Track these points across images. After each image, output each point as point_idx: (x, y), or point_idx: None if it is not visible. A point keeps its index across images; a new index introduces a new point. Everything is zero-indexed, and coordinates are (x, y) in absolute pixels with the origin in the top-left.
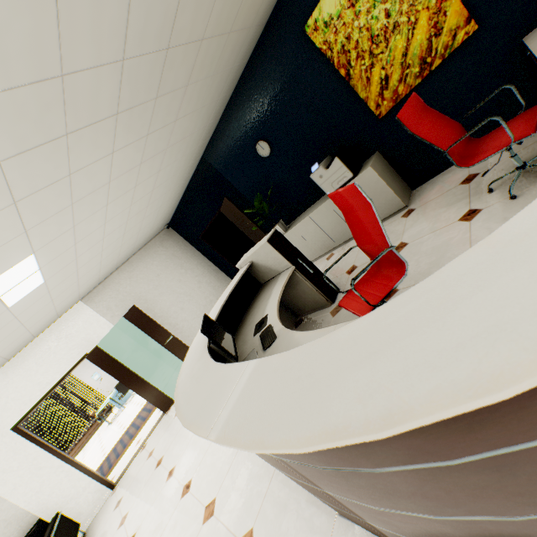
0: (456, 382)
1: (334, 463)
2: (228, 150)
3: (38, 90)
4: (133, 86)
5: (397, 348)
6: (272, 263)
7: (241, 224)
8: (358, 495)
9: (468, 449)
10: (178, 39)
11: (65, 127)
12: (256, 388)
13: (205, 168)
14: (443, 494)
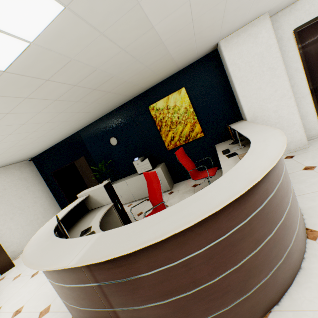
0: (181, 224)
1: (132, 274)
2: (95, 134)
3: (32, 80)
4: (71, 94)
5: (167, 219)
6: (101, 198)
7: (85, 173)
8: (134, 298)
9: (180, 256)
10: (100, 88)
11: (28, 95)
12: (103, 241)
13: (77, 137)
14: (169, 283)
